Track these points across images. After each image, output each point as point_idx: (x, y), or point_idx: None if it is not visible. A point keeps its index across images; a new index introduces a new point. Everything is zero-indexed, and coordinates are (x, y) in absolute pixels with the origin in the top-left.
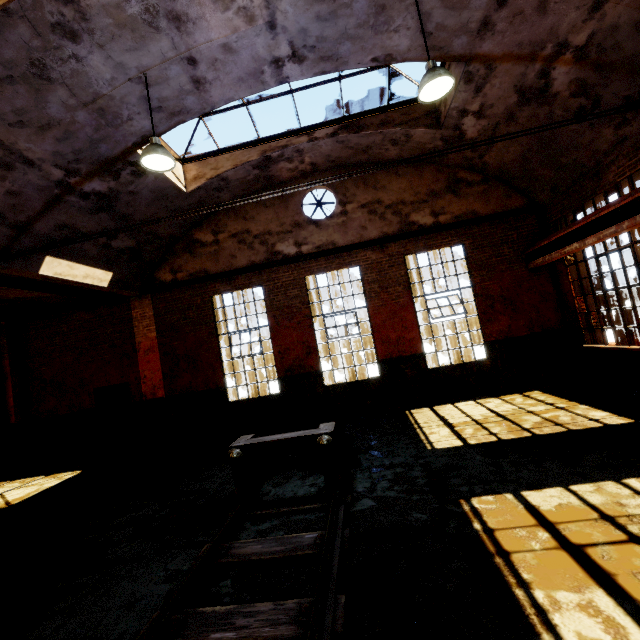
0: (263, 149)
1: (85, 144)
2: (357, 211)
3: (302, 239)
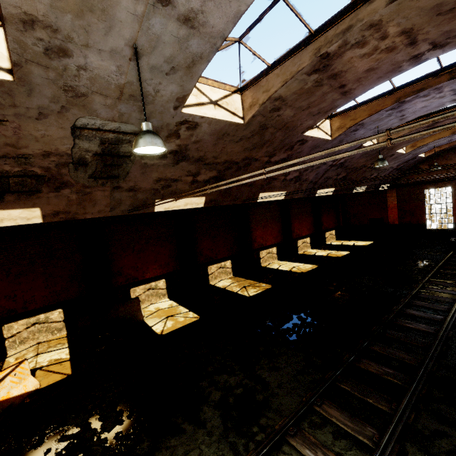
0: None
1: (406, 160)
2: None
3: None
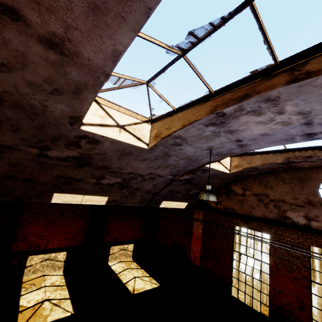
0: (287, 156)
1: (182, 167)
2: None
3: (313, 215)
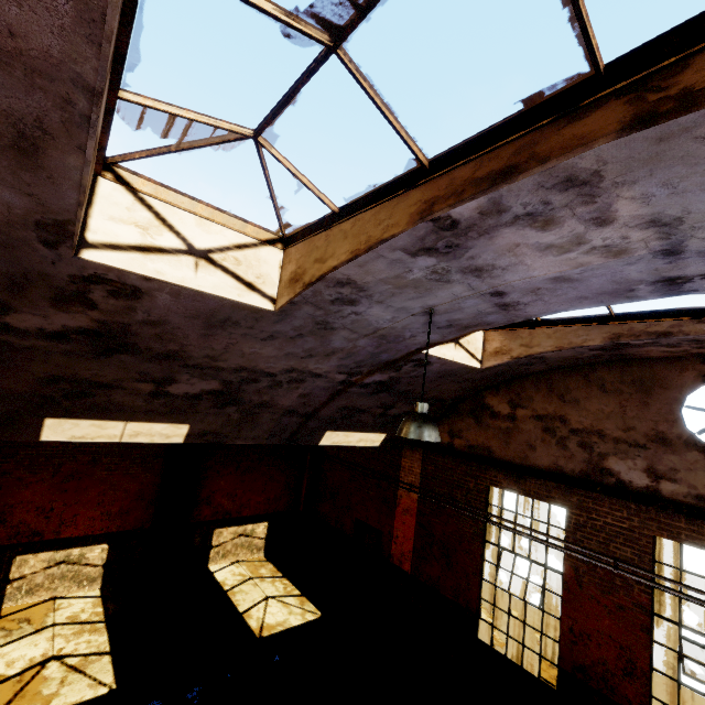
0: (615, 331)
1: (366, 356)
2: None
3: (665, 468)
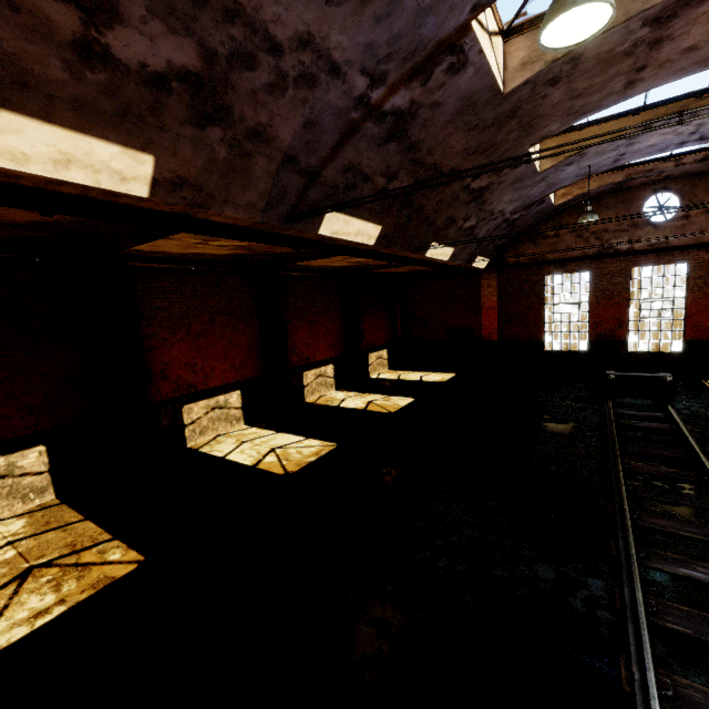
0: (628, 173)
1: (530, 200)
2: (700, 216)
3: (636, 238)
